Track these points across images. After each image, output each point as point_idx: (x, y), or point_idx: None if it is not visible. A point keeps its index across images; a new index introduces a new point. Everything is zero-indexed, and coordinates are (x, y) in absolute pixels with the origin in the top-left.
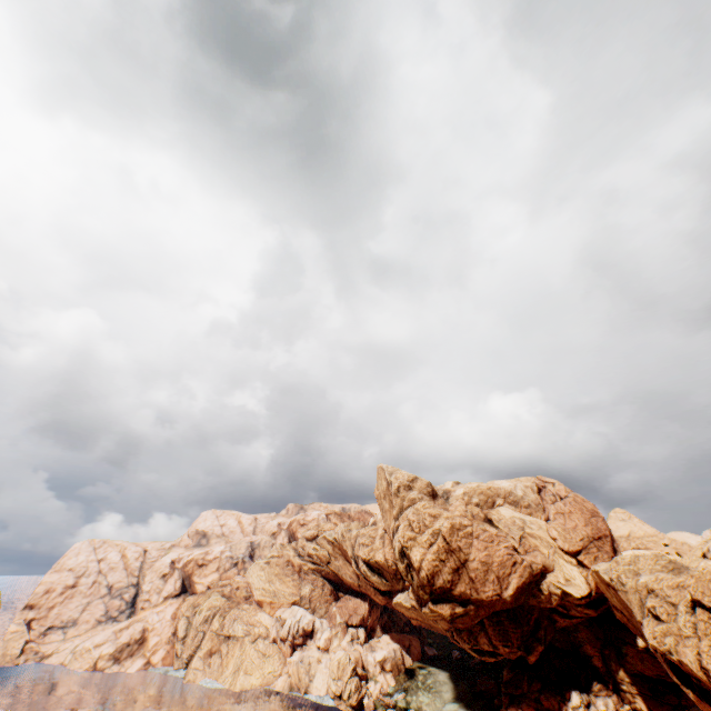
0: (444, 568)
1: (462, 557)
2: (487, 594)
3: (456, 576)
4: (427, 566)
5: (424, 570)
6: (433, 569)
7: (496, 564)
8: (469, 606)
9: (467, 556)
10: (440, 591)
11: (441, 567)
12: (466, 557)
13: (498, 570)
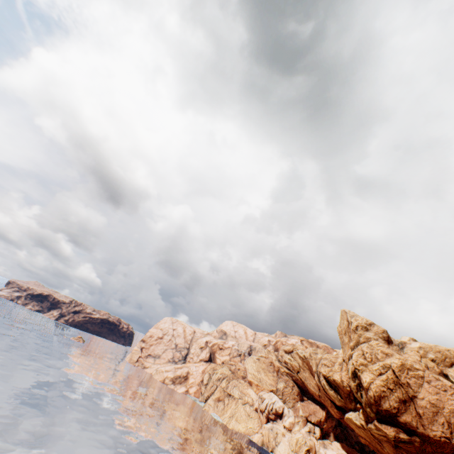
0: (391, 395)
1: (410, 392)
2: (434, 433)
3: (402, 406)
4: (374, 388)
5: (372, 391)
6: (380, 393)
7: (446, 410)
8: (414, 436)
9: (415, 393)
10: (385, 413)
11: (388, 393)
12: (414, 393)
13: (448, 416)
